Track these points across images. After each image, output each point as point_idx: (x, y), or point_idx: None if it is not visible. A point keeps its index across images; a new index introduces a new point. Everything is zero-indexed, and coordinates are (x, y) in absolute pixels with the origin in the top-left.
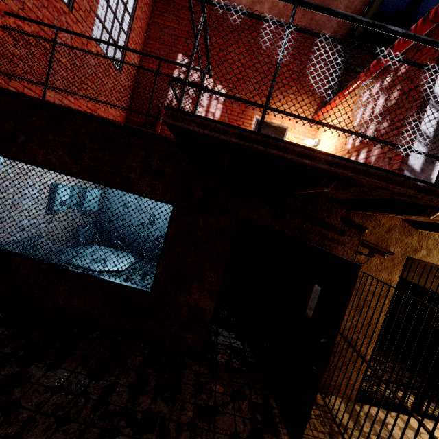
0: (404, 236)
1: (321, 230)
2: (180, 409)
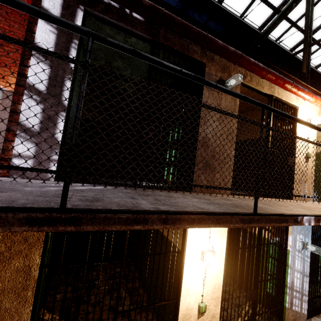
0: None
1: None
2: None
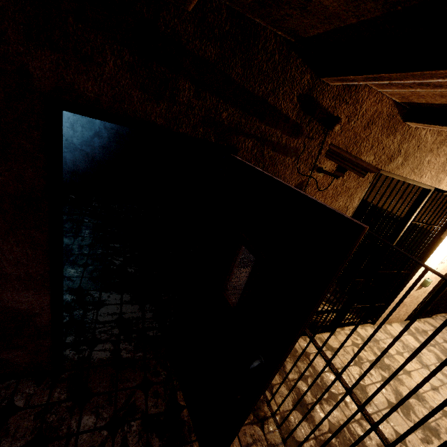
0: (385, 136)
1: (259, 125)
2: None
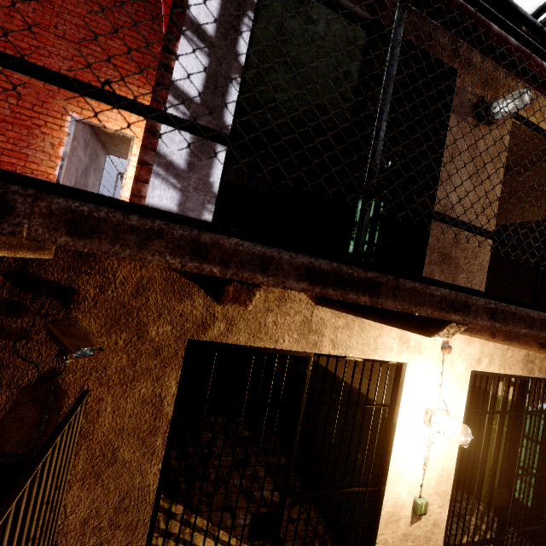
0: (175, 301)
1: None
2: None
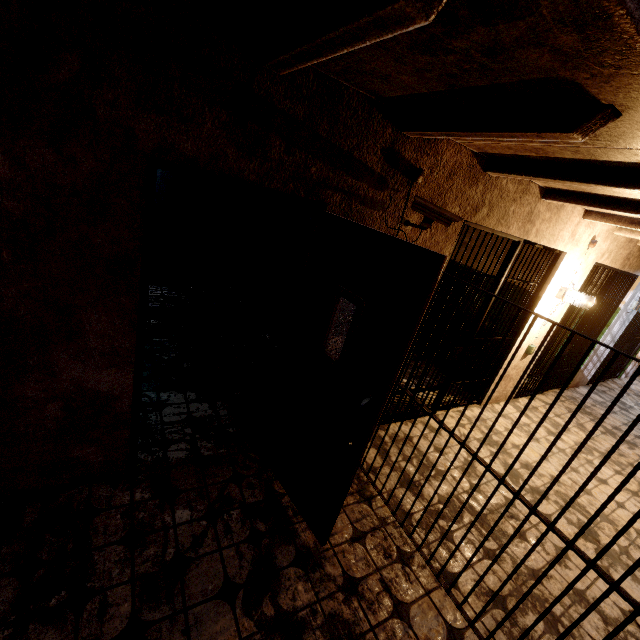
0: (468, 186)
1: (346, 178)
2: (97, 615)
